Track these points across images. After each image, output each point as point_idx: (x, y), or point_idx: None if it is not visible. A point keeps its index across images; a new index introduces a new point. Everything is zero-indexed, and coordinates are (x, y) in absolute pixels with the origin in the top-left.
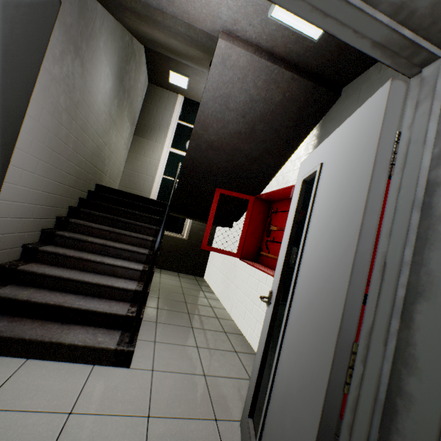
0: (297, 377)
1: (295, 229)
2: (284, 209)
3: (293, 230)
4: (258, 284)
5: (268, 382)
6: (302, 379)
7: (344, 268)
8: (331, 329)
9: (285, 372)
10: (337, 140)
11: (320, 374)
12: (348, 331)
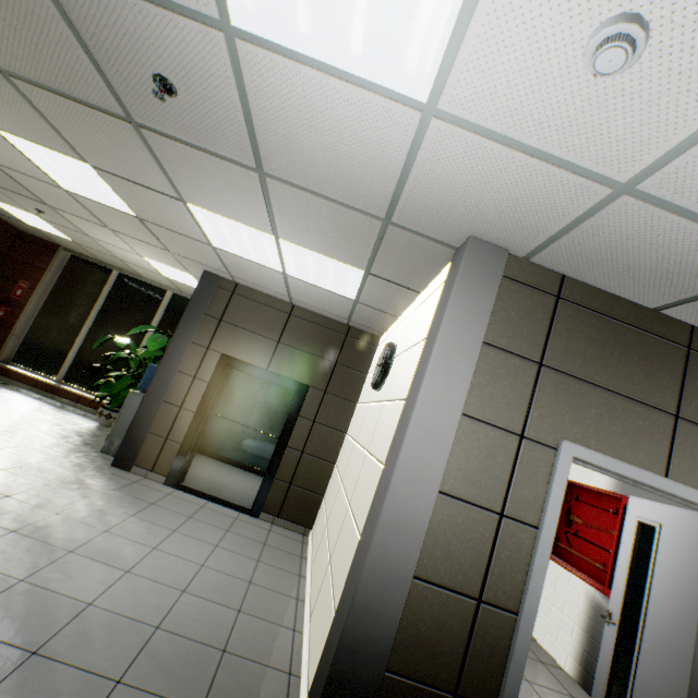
0: (659, 688)
1: (633, 561)
2: (589, 501)
3: (631, 562)
4: (556, 582)
5: (621, 694)
6: (665, 689)
7: (692, 623)
8: (686, 659)
9: (645, 684)
10: (674, 518)
11: (680, 686)
12: (697, 662)
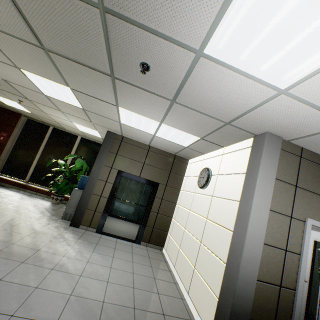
0: None
1: (313, 256)
2: None
3: (312, 257)
4: None
5: (312, 309)
6: None
7: None
8: None
9: None
10: None
11: None
12: None
